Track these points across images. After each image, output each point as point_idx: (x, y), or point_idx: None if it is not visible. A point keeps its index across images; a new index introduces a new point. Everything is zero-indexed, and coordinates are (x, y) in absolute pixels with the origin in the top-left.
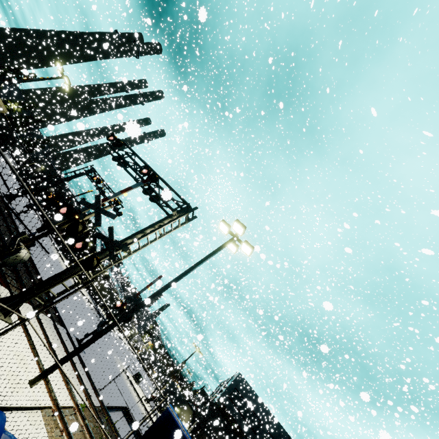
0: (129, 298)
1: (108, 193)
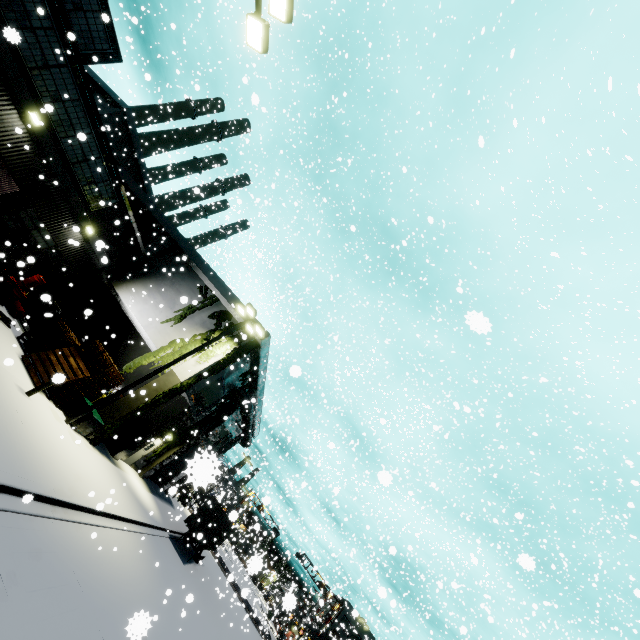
0: (296, 611)
1: (267, 515)
